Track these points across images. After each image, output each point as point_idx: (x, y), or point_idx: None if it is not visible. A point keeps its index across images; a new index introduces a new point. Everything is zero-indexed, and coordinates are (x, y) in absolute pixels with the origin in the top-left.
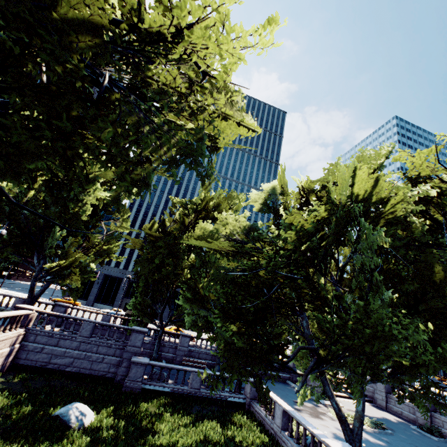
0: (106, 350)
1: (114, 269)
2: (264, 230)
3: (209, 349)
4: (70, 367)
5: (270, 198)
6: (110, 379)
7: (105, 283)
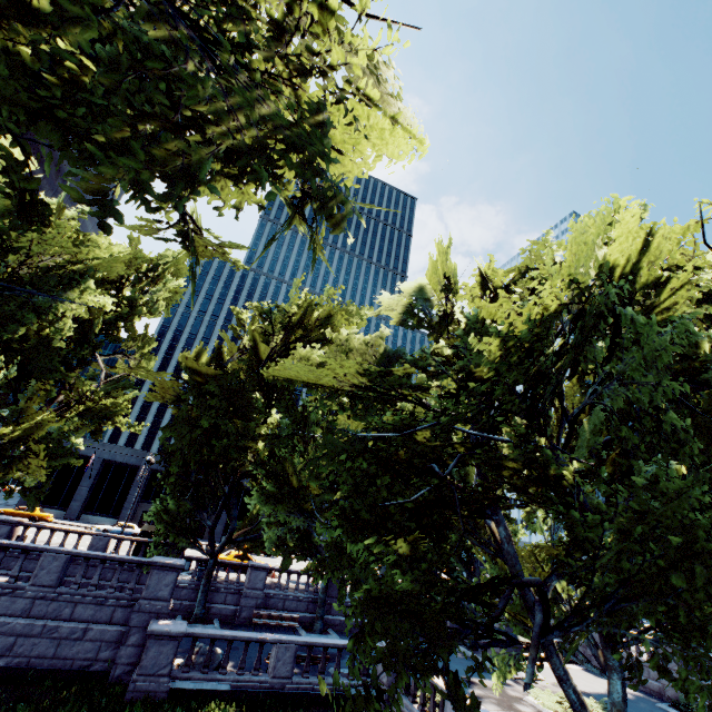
0: (93, 611)
1: (124, 450)
2: (425, 352)
3: (301, 590)
4: (5, 658)
5: (421, 305)
6: (98, 676)
7: (104, 477)
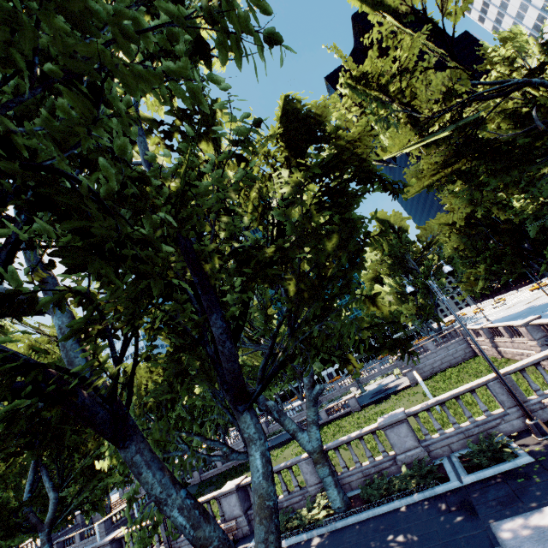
0: None
1: None
2: None
3: None
4: None
5: None
6: None
7: None
